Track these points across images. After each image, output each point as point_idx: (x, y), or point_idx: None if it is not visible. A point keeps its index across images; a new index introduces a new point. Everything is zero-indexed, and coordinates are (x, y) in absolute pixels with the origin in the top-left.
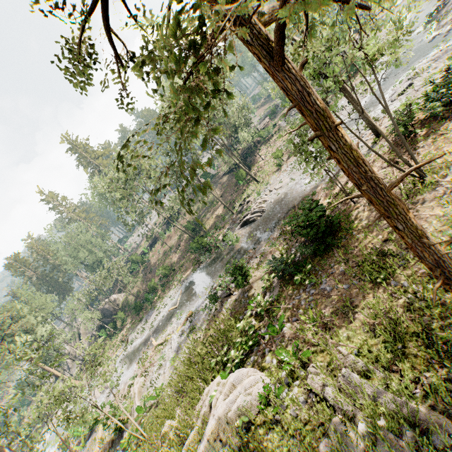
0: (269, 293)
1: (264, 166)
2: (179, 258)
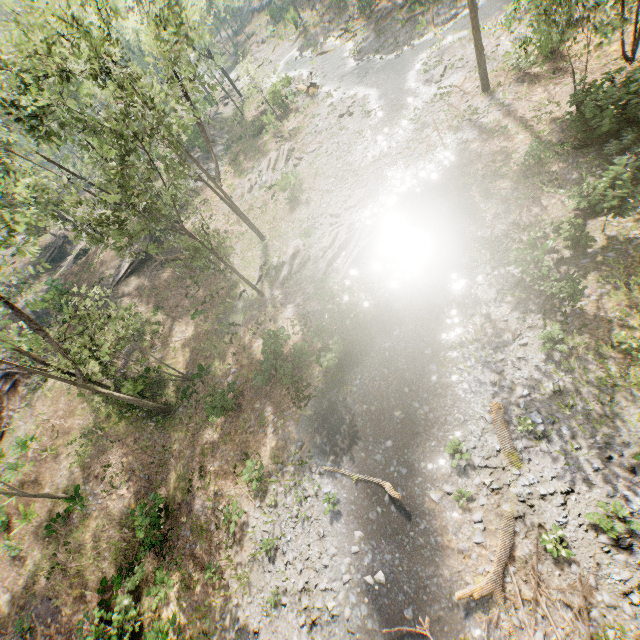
0: None
1: (227, 231)
2: (138, 489)
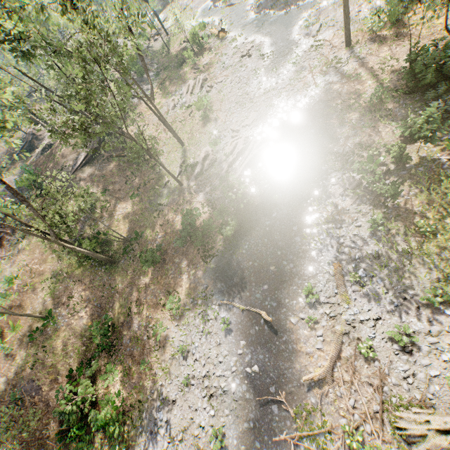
0: (445, 137)
1: (156, 137)
2: (93, 313)
